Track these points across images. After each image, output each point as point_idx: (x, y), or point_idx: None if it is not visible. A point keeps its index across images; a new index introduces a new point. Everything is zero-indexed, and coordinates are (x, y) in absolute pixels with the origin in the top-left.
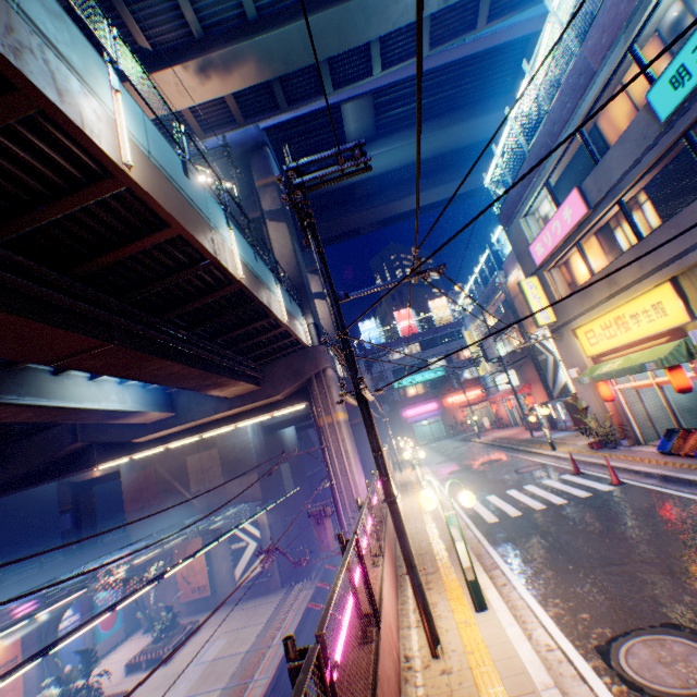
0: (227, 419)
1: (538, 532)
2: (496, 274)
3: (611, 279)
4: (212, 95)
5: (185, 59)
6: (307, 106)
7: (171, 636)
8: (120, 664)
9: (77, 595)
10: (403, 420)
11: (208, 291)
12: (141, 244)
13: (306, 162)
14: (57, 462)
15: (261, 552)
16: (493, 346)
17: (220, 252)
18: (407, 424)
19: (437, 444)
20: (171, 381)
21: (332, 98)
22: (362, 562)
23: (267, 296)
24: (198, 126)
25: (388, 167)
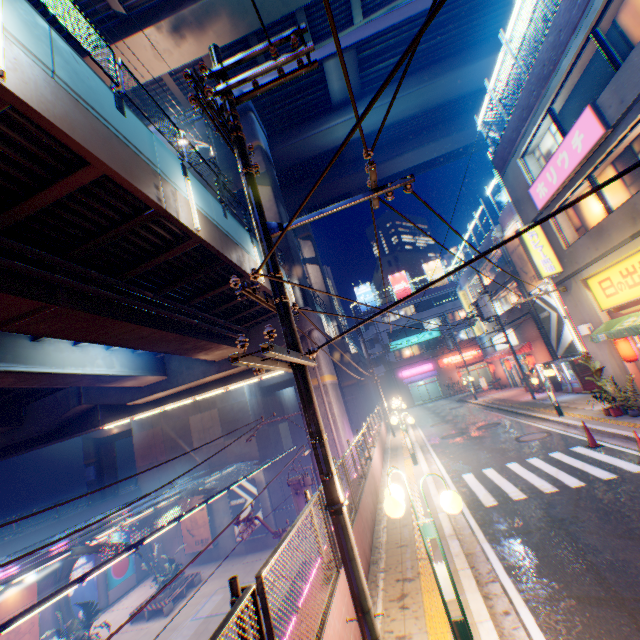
0: (217, 382)
1: (550, 527)
2: (491, 230)
3: (637, 213)
4: (189, 57)
5: (158, 19)
6: (289, 66)
7: (173, 588)
8: (128, 611)
9: (61, 558)
10: (399, 381)
11: (167, 248)
12: (61, 187)
13: (233, 62)
14: (66, 422)
15: (239, 522)
16: (489, 304)
17: (168, 200)
18: (403, 384)
19: (432, 405)
20: (147, 345)
21: (314, 56)
22: (261, 634)
23: (238, 254)
24: (181, 94)
25: (375, 126)
